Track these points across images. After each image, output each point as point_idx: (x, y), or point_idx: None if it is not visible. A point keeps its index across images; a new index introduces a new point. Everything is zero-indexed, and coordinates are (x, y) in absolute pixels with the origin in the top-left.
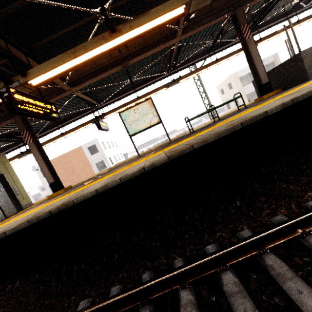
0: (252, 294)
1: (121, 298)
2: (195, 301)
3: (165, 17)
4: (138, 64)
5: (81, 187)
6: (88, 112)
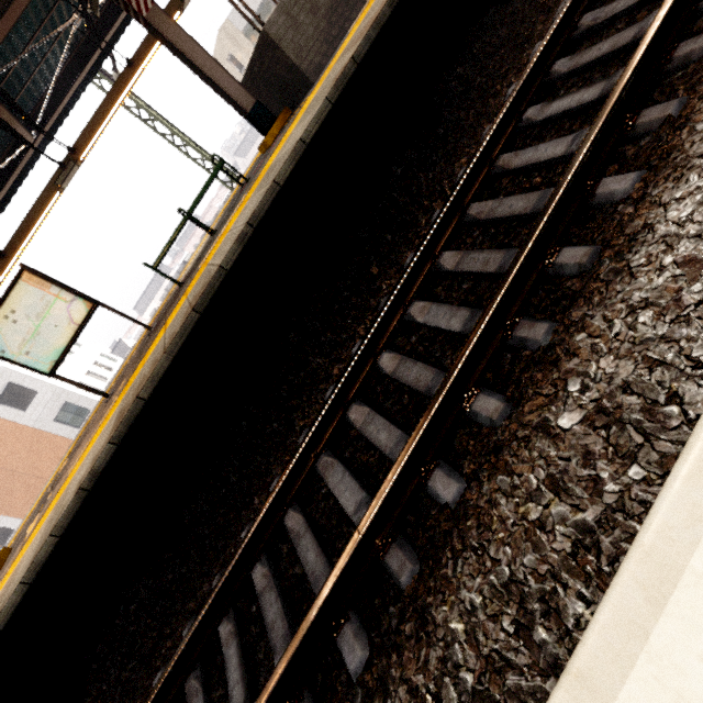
0: (281, 576)
1: (157, 694)
2: (234, 627)
3: None
4: None
5: (16, 559)
6: None
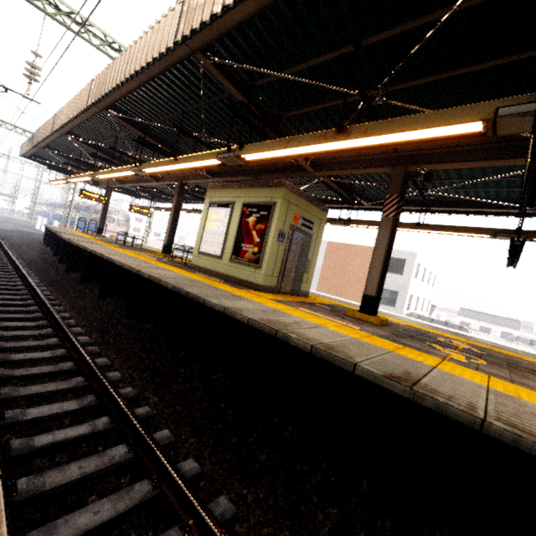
0: None
1: None
2: None
3: None
4: None
5: (464, 368)
6: (486, 210)
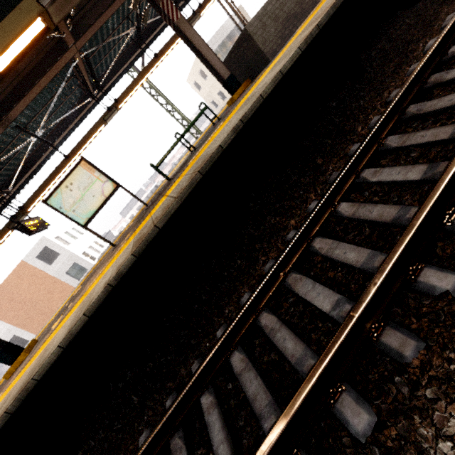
0: (257, 361)
1: (147, 446)
2: (215, 399)
3: (18, 43)
4: (32, 106)
5: (46, 341)
6: None
